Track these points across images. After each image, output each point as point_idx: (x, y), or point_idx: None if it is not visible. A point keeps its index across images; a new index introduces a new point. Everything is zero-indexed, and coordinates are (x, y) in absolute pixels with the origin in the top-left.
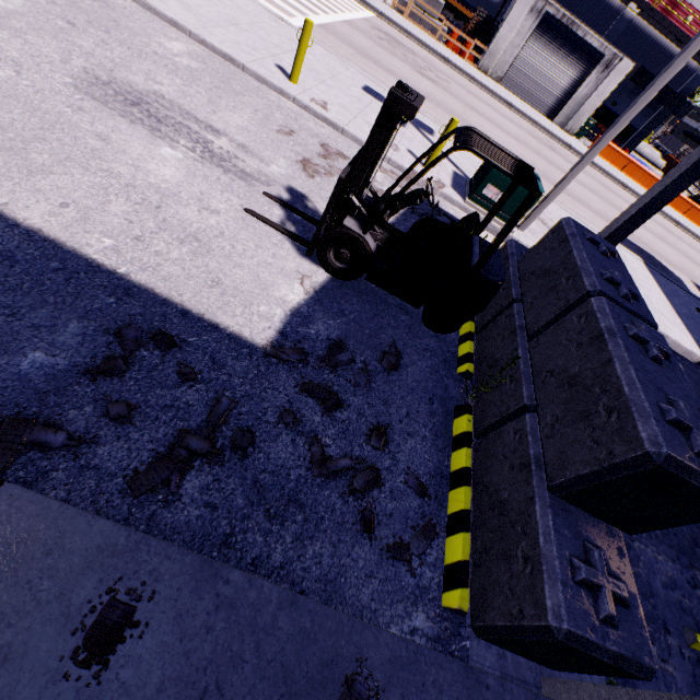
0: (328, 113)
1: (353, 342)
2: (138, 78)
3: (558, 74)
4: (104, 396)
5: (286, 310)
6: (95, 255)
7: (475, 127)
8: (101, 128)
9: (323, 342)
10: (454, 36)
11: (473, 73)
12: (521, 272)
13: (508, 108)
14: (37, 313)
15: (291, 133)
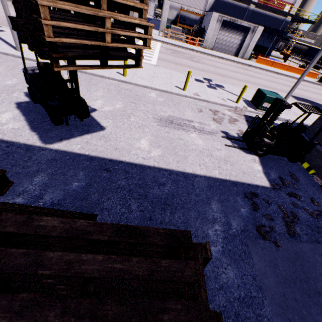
0: (201, 97)
1: (282, 176)
2: (161, 113)
3: (234, 40)
4: (262, 215)
5: (262, 173)
6: (219, 176)
7: (224, 75)
8: (176, 136)
9: (277, 179)
10: (189, 39)
11: (203, 51)
12: (311, 135)
13: (222, 59)
14: (230, 198)
15: (201, 110)
